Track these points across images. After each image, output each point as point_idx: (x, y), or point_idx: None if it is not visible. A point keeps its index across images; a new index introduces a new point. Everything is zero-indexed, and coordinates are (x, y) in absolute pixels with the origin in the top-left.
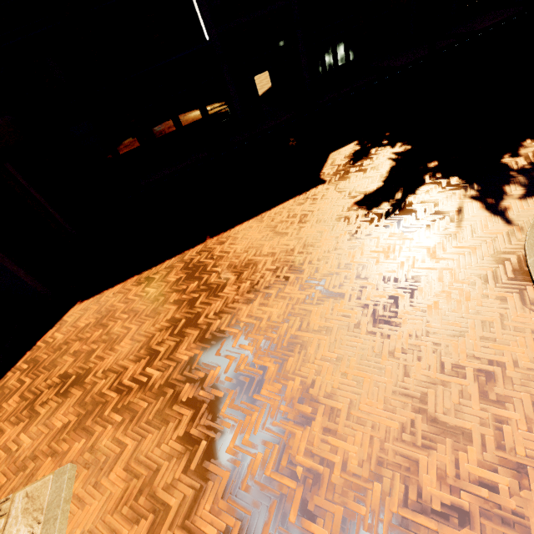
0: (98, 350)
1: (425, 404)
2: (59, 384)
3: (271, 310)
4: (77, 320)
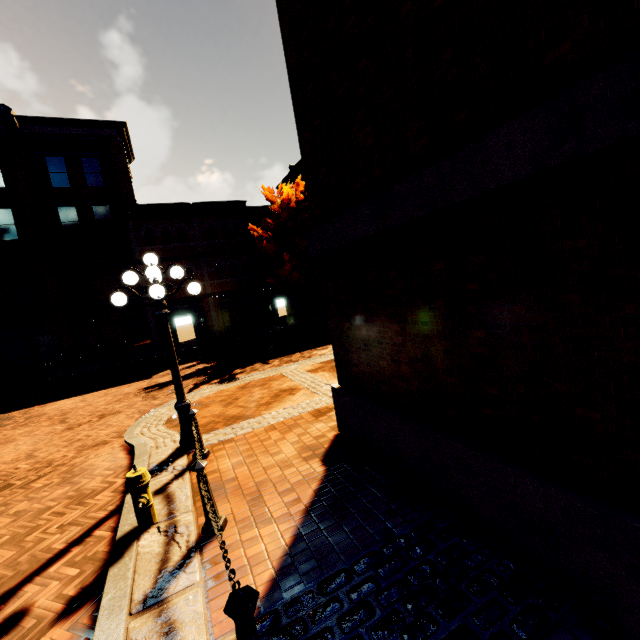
0: None
1: (37, 451)
2: None
3: (20, 431)
4: None
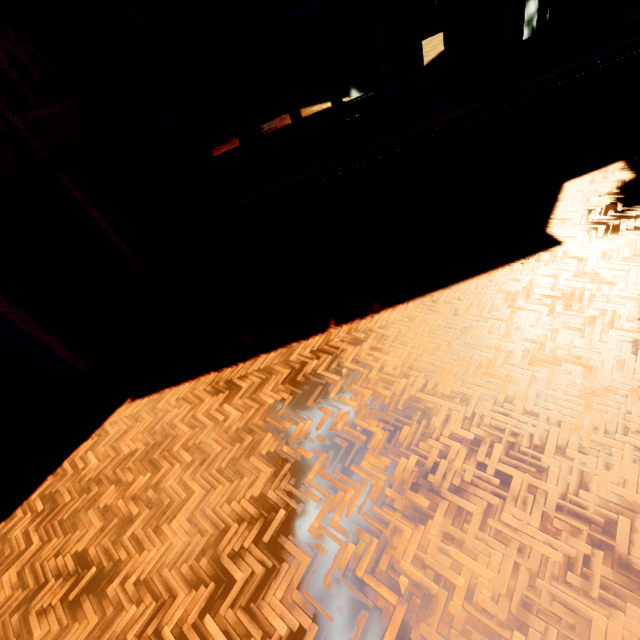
0: (136, 522)
1: None
2: (72, 575)
3: (474, 568)
4: (120, 437)
